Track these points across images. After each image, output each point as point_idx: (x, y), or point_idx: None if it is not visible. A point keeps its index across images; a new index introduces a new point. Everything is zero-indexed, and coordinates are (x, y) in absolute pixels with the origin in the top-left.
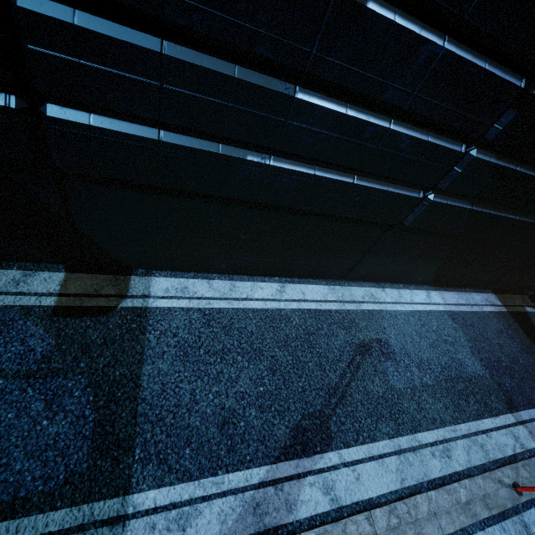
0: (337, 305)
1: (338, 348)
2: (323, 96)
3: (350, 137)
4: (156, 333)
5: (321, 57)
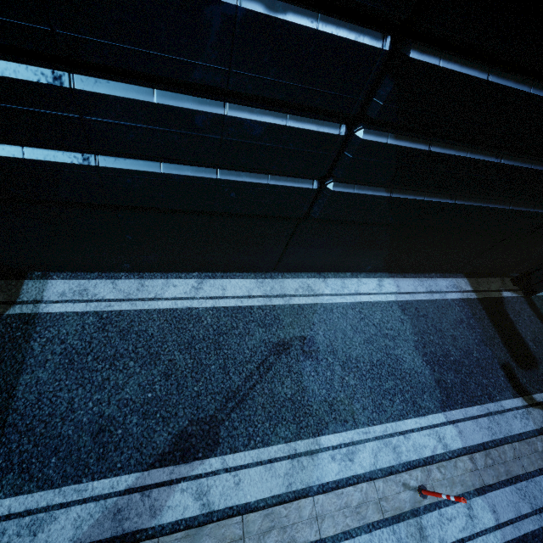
0: (262, 301)
1: (250, 348)
2: (115, 83)
3: (179, 129)
4: (42, 340)
5: (71, 35)
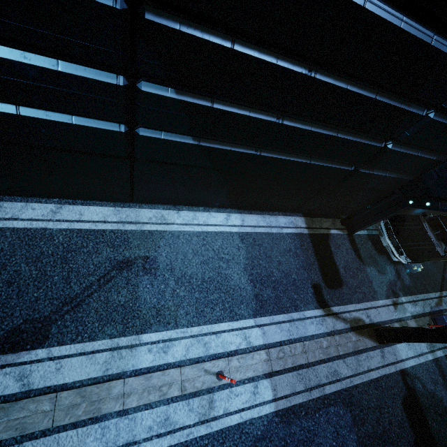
0: (115, 226)
1: (95, 264)
2: None
3: None
4: None
5: None
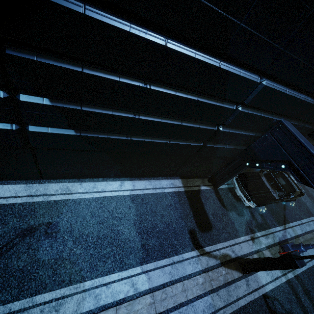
0: (25, 199)
1: (0, 234)
2: None
3: None
4: None
5: None
